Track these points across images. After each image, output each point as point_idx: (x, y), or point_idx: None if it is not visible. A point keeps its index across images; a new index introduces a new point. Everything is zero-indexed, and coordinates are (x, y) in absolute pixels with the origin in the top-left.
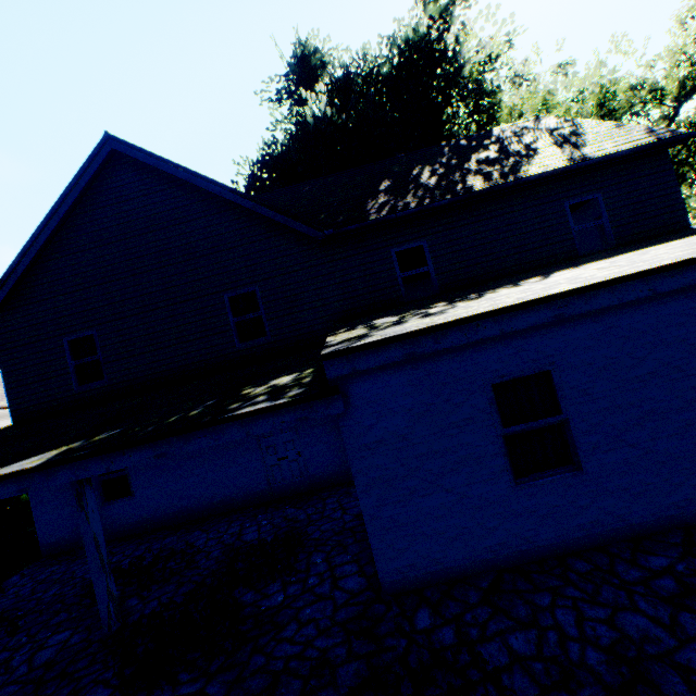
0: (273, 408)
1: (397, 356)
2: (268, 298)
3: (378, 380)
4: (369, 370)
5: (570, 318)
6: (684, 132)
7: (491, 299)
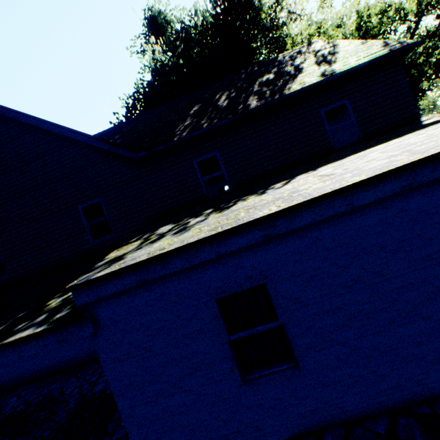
0: (35, 334)
1: (131, 282)
2: (109, 206)
3: (121, 302)
4: (112, 295)
5: (278, 235)
6: (411, 42)
7: (228, 214)
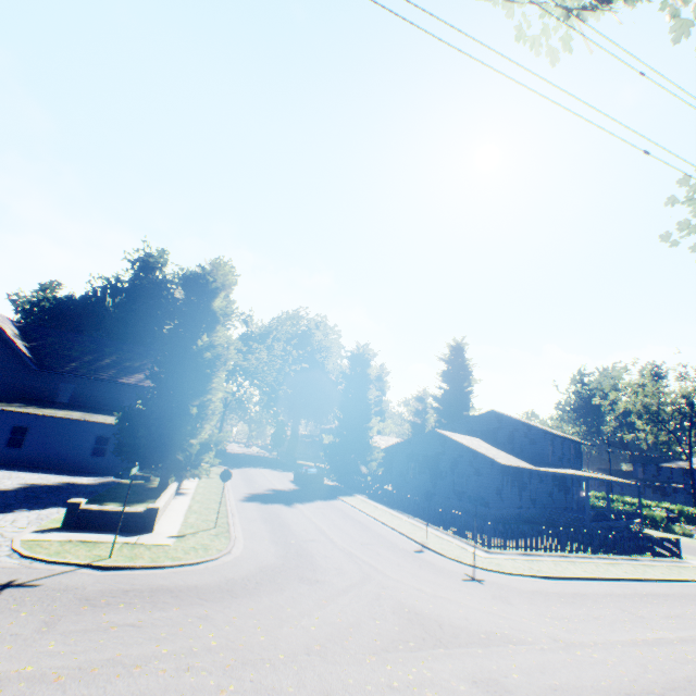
0: None
1: None
2: (5, 379)
3: None
4: None
5: (40, 419)
6: None
7: (38, 410)
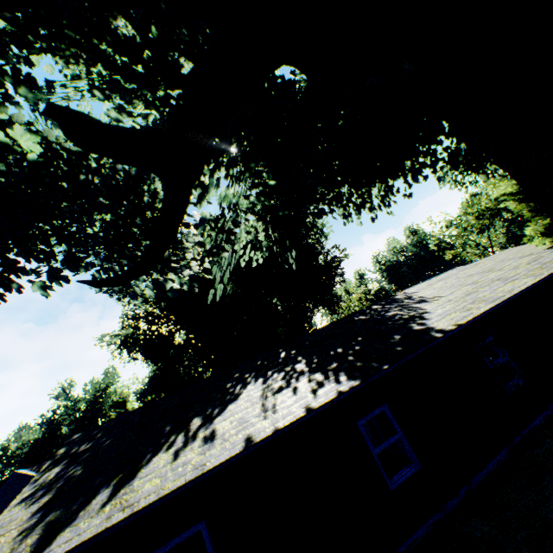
0: None
1: None
2: None
3: None
4: None
5: None
6: None
7: None
